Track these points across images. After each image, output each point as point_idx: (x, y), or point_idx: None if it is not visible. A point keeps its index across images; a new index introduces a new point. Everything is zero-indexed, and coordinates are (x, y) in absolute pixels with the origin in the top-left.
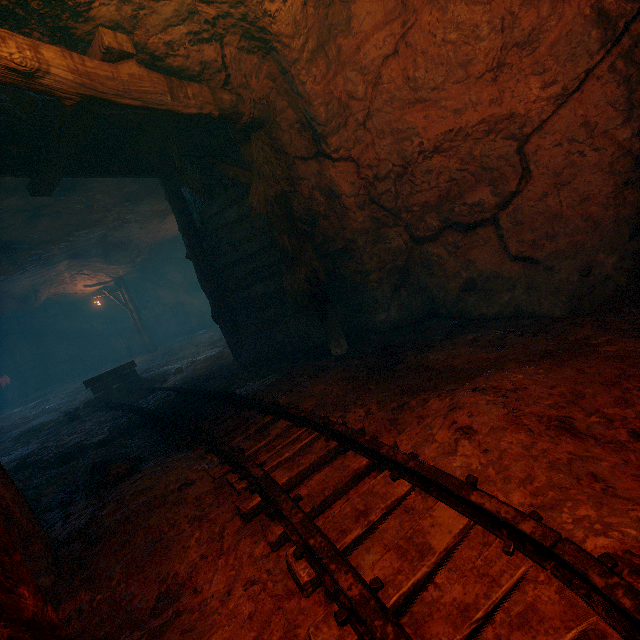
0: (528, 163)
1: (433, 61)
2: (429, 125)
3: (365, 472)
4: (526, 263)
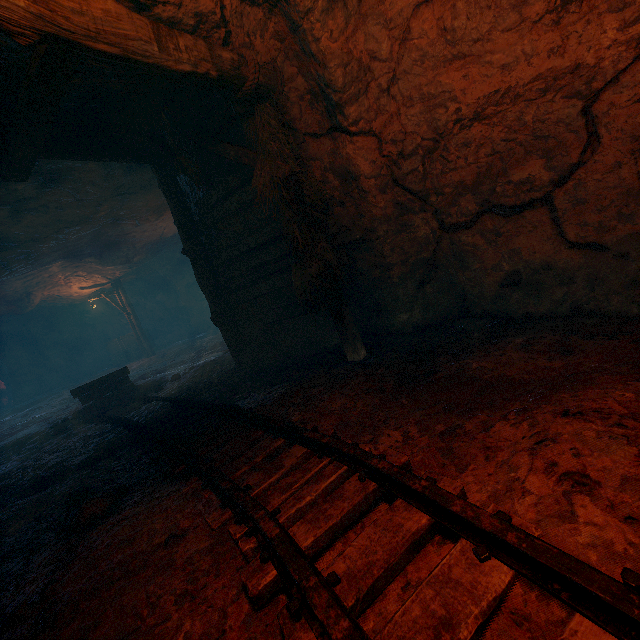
0: (596, 126)
1: (478, 4)
2: (469, 86)
3: (426, 535)
4: (589, 250)
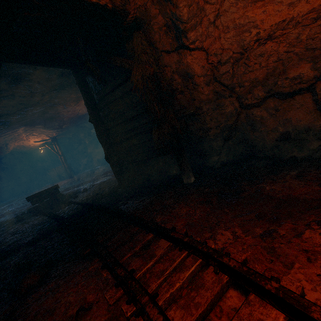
0: None
1: None
2: (266, 18)
3: None
4: None
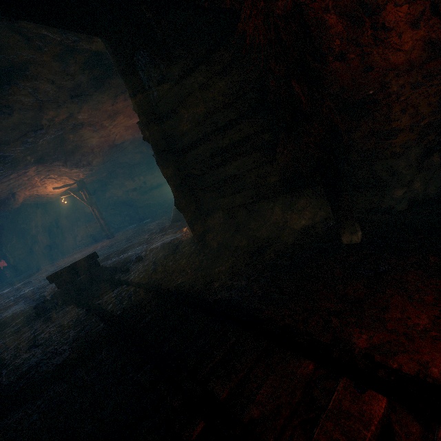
0: None
1: None
2: None
3: None
4: None
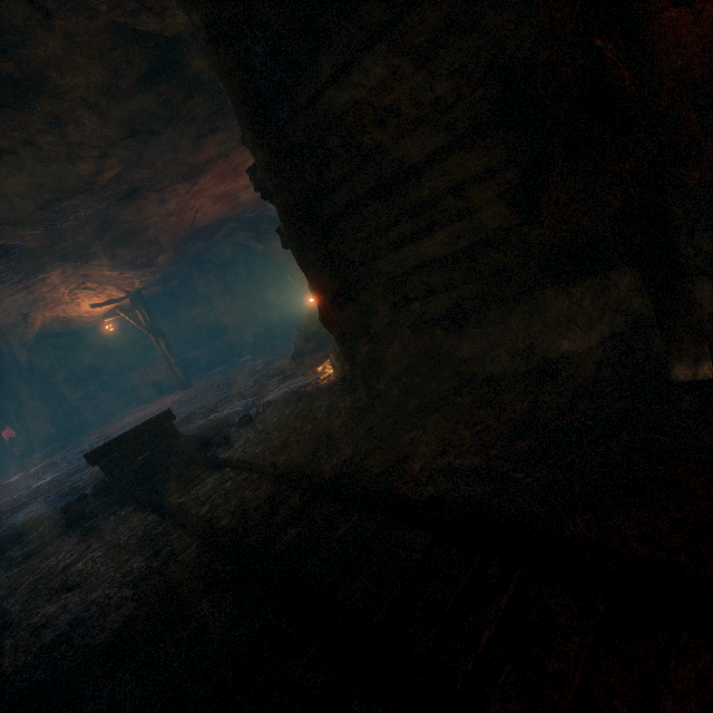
0: None
1: None
2: None
3: None
4: None
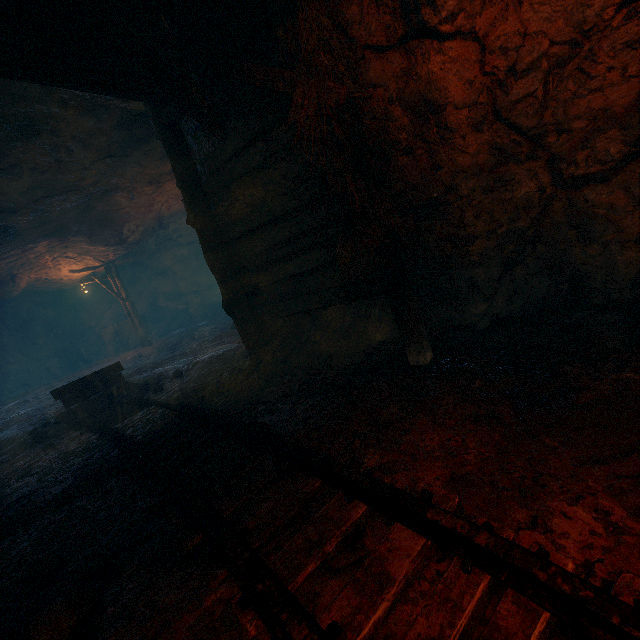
0: None
1: None
2: None
3: None
4: None
